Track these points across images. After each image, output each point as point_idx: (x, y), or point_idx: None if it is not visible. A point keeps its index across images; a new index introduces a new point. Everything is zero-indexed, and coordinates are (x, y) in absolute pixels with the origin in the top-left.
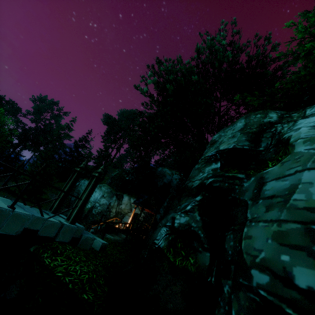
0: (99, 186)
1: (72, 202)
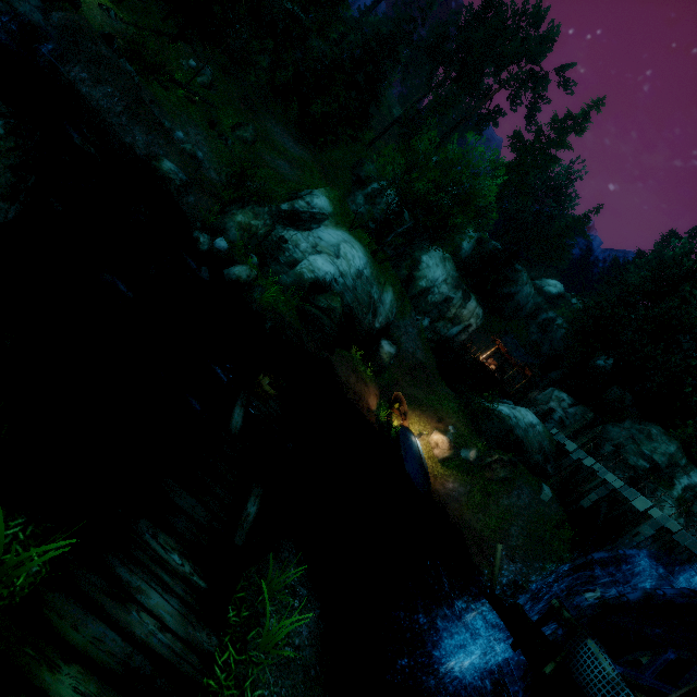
0: (443, 257)
1: None
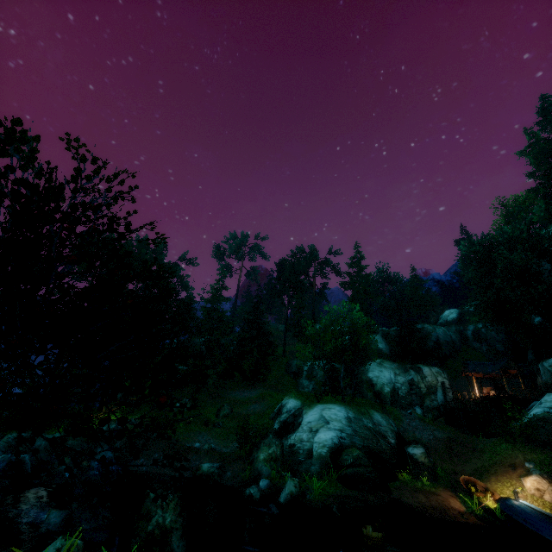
0: (378, 363)
1: None
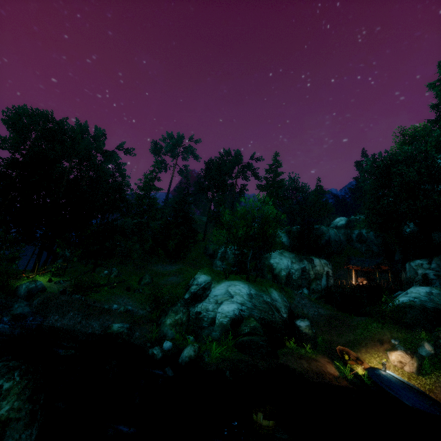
0: (279, 253)
1: None
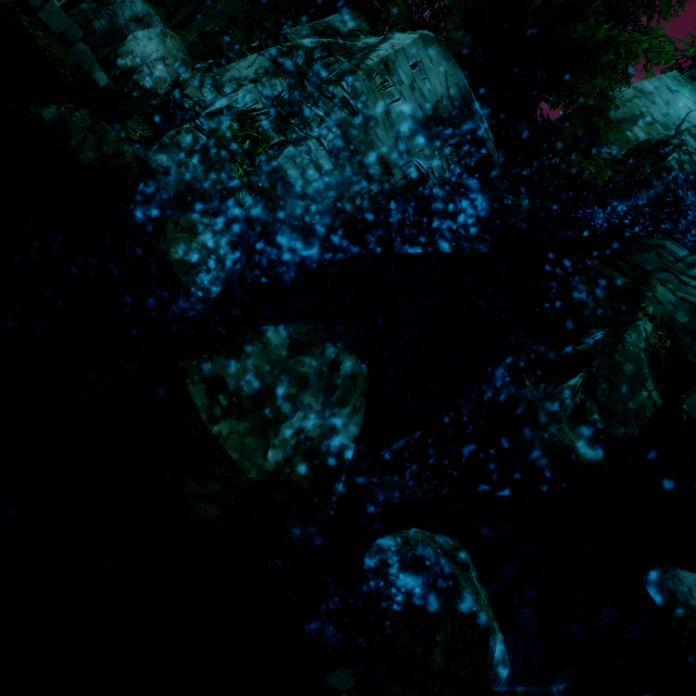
0: (163, 31)
1: (94, 33)
